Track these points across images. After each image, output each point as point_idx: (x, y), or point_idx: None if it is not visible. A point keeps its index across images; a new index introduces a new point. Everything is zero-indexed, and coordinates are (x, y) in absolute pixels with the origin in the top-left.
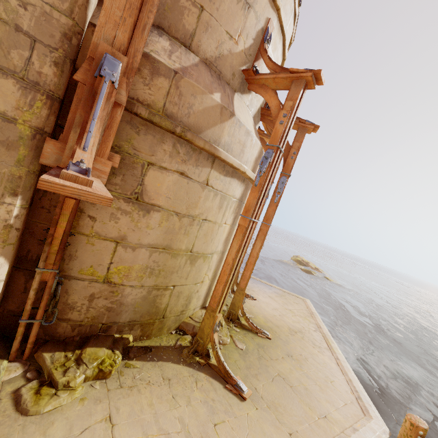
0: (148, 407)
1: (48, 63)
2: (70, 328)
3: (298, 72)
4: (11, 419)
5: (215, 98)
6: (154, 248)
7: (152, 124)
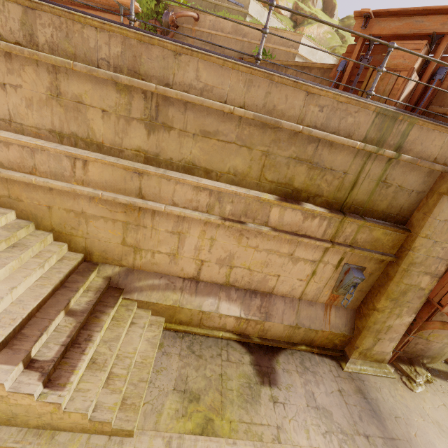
0: None
1: (443, 266)
2: (402, 353)
3: None
4: (408, 391)
5: None
6: None
7: None
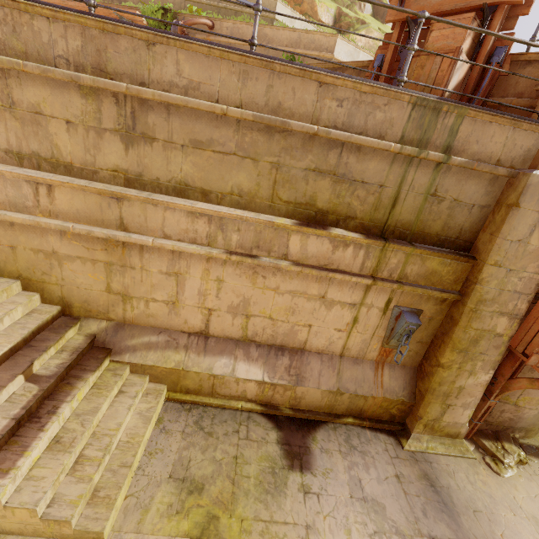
0: None
1: (524, 303)
2: (485, 424)
3: None
4: (494, 475)
5: None
6: None
7: None
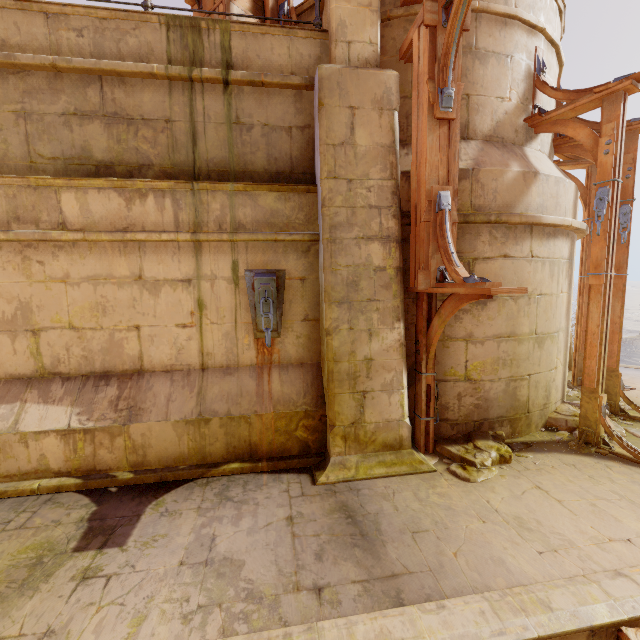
0: (568, 482)
1: (390, 219)
2: (450, 427)
3: (607, 89)
4: (461, 483)
5: (514, 170)
6: (499, 338)
7: (466, 224)
